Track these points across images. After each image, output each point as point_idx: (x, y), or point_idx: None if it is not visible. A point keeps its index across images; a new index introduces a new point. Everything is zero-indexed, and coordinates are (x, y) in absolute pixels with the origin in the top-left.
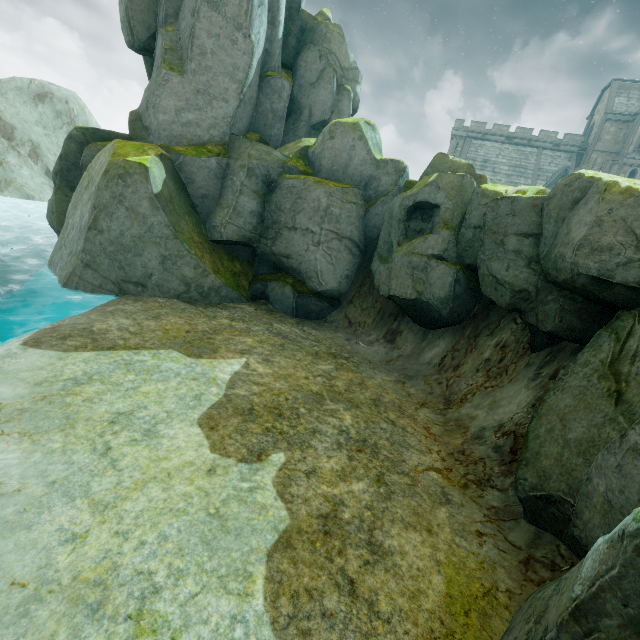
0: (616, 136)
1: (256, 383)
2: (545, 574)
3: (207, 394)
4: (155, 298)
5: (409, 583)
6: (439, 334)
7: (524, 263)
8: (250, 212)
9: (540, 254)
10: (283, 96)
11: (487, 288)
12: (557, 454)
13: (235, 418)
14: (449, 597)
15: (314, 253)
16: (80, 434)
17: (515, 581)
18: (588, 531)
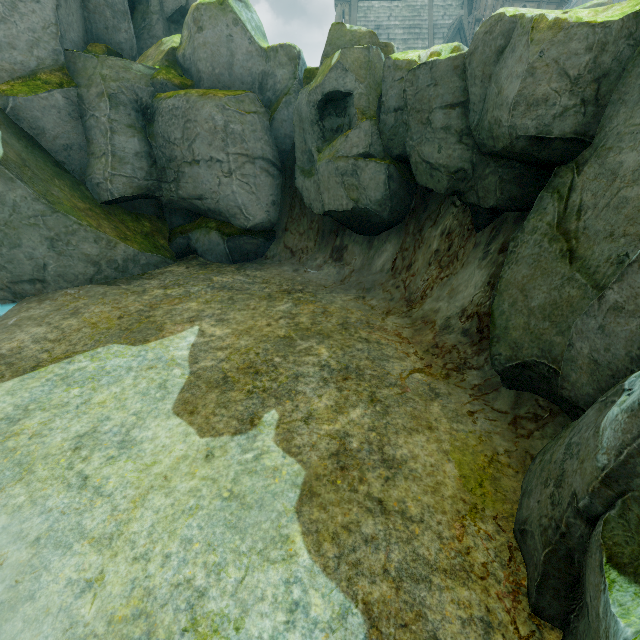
0: None
1: (219, 349)
2: (531, 426)
3: (171, 379)
4: (63, 291)
5: (428, 481)
6: (384, 238)
7: (455, 139)
8: (135, 154)
9: (471, 125)
10: None
11: (422, 177)
12: (524, 324)
13: (212, 393)
14: (463, 478)
15: (229, 186)
16: (44, 476)
17: (509, 441)
18: (577, 390)
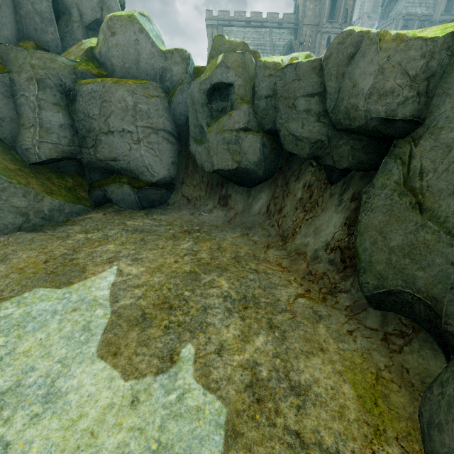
0: (314, 11)
1: (136, 286)
2: (400, 342)
3: (94, 320)
4: None
5: (333, 405)
6: (259, 189)
7: (315, 119)
8: (59, 126)
9: (328, 109)
10: None
11: (289, 145)
12: (386, 259)
13: (132, 331)
14: (360, 398)
15: (138, 150)
16: None
17: (386, 356)
18: None
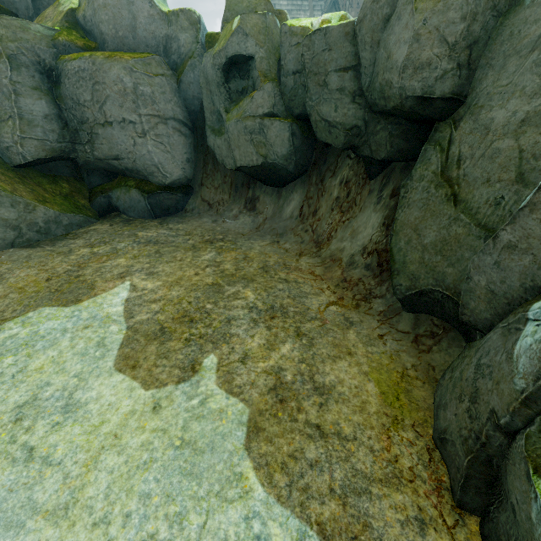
0: None
1: (153, 301)
2: (430, 342)
3: (109, 336)
4: None
5: (355, 401)
6: (291, 189)
7: (349, 99)
8: (44, 117)
9: (363, 86)
10: None
11: (322, 134)
12: (419, 258)
13: (151, 345)
14: (383, 394)
15: (144, 146)
16: None
17: (414, 357)
18: (476, 316)
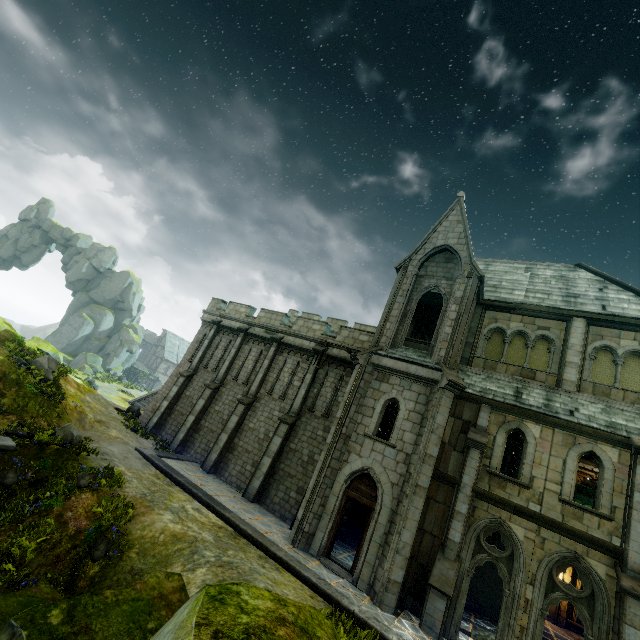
0: None
1: None
2: None
3: None
4: None
5: None
6: None
7: None
8: None
9: None
10: (93, 345)
11: None
12: None
13: None
14: None
15: None
16: None
17: None
18: None
